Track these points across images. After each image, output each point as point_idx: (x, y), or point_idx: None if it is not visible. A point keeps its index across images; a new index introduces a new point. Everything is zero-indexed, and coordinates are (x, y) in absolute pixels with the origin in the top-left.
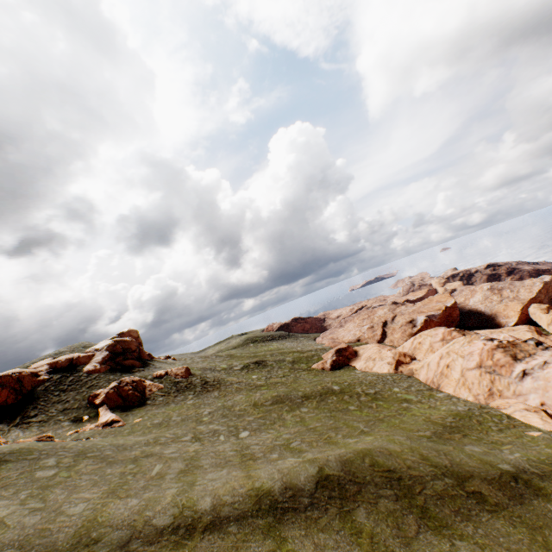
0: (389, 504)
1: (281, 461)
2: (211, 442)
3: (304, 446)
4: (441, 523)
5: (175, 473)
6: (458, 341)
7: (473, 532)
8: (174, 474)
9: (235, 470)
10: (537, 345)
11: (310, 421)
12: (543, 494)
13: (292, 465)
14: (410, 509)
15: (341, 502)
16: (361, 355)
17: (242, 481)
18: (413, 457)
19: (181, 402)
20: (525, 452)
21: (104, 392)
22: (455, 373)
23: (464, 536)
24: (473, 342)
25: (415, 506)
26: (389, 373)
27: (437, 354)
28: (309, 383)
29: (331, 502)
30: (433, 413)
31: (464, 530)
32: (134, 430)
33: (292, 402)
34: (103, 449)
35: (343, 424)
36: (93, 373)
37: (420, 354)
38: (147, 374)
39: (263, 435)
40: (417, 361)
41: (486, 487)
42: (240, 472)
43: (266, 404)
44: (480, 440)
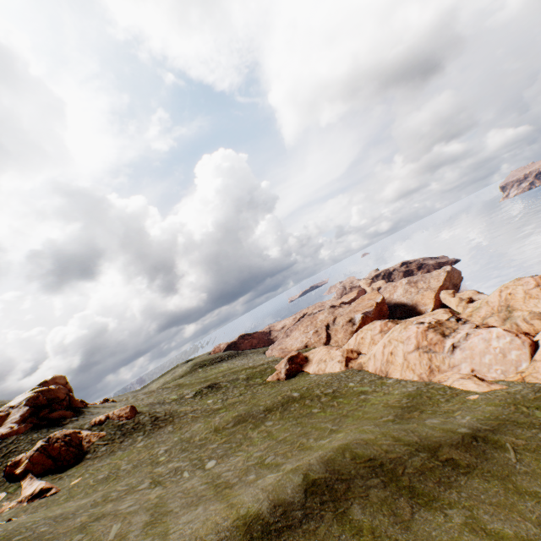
0: (379, 493)
1: (261, 480)
2: (175, 482)
3: (279, 459)
4: (429, 497)
5: (140, 529)
6: (396, 329)
7: (458, 497)
8: (139, 530)
9: (211, 504)
10: (458, 321)
11: (278, 433)
12: (500, 446)
13: (276, 479)
14: (399, 492)
15: (334, 504)
16: (312, 359)
17: (225, 513)
18: (387, 441)
19: (129, 447)
20: (473, 414)
21: (27, 457)
22: (399, 358)
23: (452, 504)
24: (409, 328)
25: (403, 488)
26: (341, 371)
27: (381, 344)
28: (268, 396)
29: (325, 507)
30: (389, 398)
31: (450, 498)
32: (73, 494)
33: (255, 418)
34: (34, 527)
35: (312, 428)
36: (9, 437)
37: (364, 348)
38: (83, 424)
39: (232, 459)
40: (363, 355)
41: (456, 452)
42: (218, 504)
43: (228, 427)
44: (435, 412)
